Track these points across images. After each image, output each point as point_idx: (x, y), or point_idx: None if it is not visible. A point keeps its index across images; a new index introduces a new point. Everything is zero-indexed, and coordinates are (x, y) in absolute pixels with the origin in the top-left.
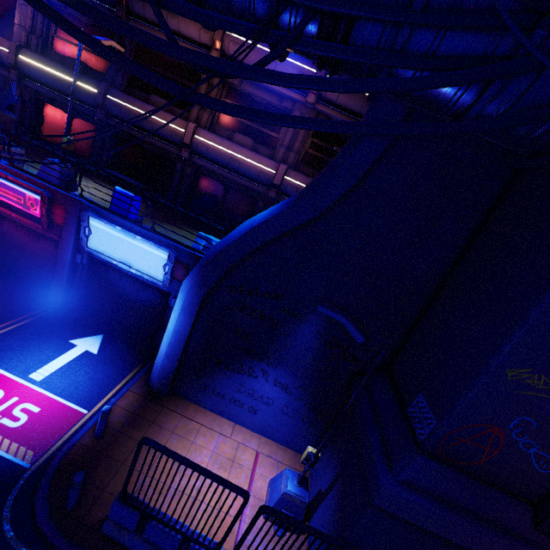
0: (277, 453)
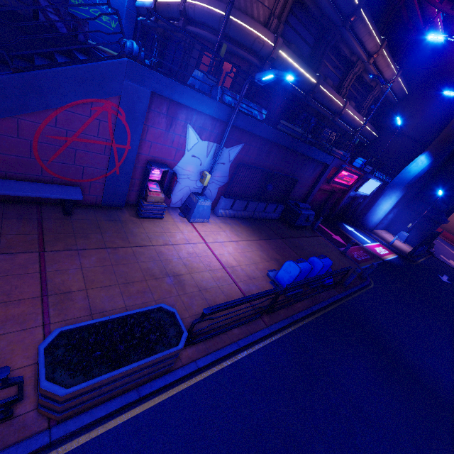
0: (385, 231)
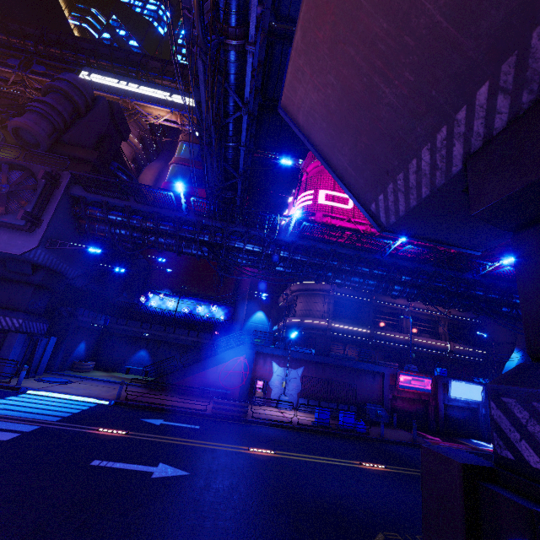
0: None
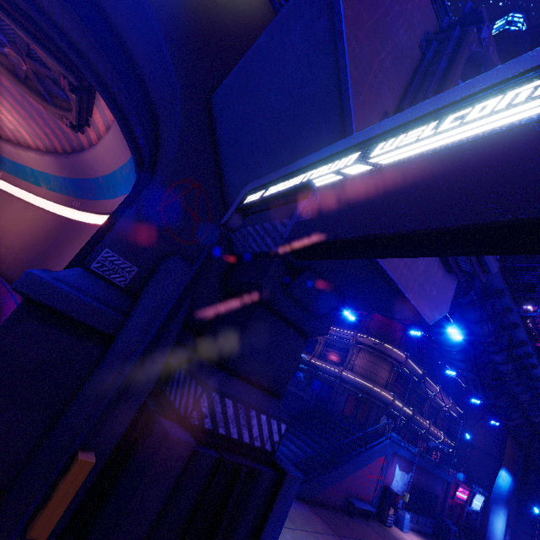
0: None
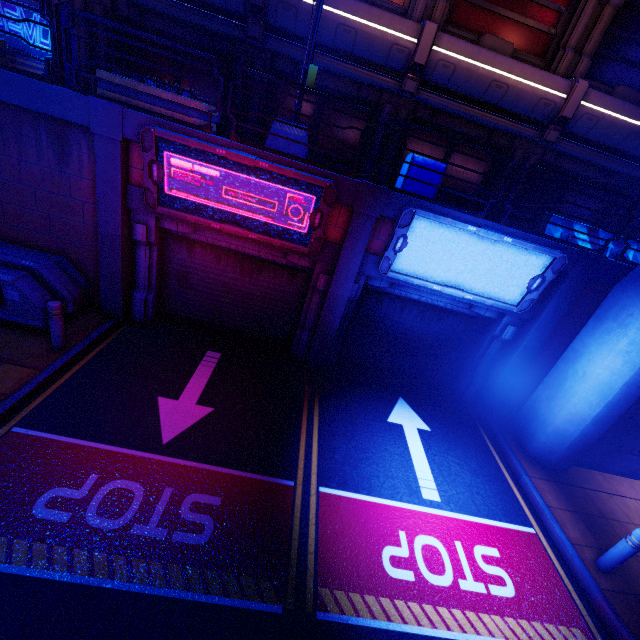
0: None
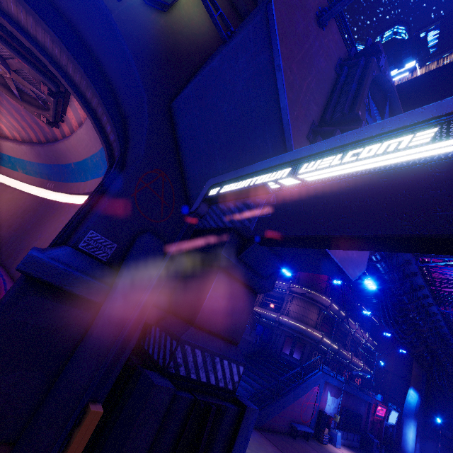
0: None
